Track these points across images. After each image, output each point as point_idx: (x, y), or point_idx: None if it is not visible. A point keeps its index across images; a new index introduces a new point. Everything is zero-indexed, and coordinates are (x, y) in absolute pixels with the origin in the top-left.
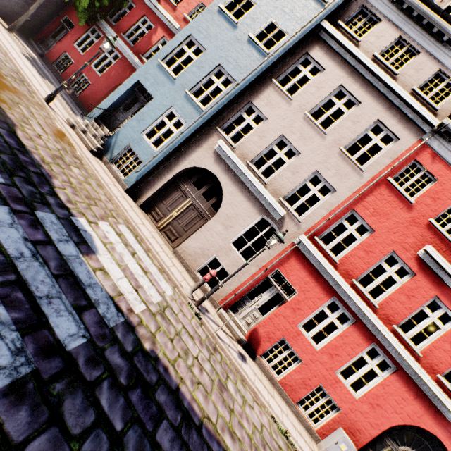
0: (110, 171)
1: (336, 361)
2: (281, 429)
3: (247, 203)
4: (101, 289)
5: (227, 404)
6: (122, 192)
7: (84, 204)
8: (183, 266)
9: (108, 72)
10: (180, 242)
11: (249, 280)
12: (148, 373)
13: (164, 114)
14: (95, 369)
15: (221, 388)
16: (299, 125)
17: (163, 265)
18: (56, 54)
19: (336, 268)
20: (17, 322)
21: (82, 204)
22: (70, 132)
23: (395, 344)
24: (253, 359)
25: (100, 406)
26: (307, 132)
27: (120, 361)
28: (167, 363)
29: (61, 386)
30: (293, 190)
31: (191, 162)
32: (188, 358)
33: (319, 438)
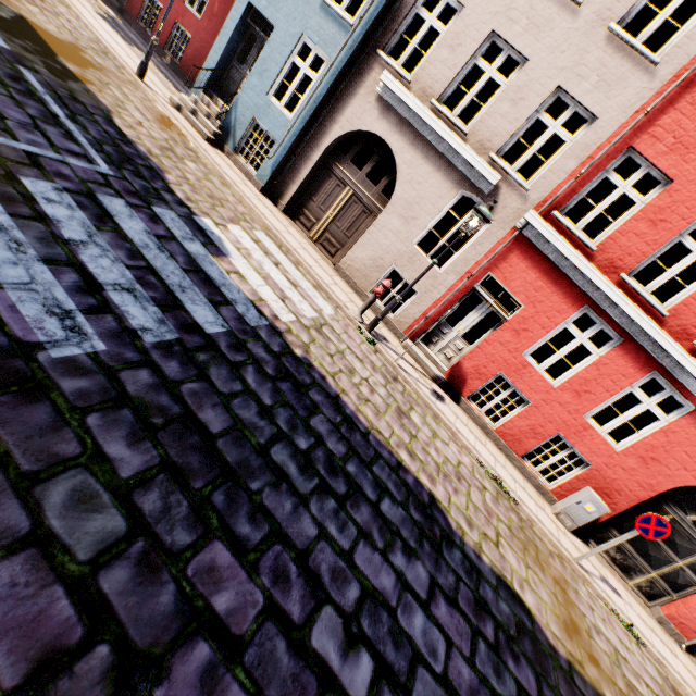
0: (236, 166)
1: (585, 400)
2: (490, 474)
3: (436, 175)
4: (238, 292)
5: (408, 430)
6: (256, 192)
7: (207, 204)
8: (350, 288)
9: (210, 7)
10: (343, 256)
11: (445, 296)
12: (300, 374)
13: (294, 52)
14: (238, 355)
15: (400, 414)
16: (525, 2)
17: (319, 281)
18: (137, 2)
19: (591, 259)
20: (155, 300)
21: (205, 204)
22: (176, 116)
23: (693, 370)
24: (456, 402)
25: (246, 382)
26: (542, 10)
27: (266, 356)
28: (324, 373)
29: (206, 357)
30: (515, 136)
31: (344, 125)
32: (354, 377)
33: (555, 499)
